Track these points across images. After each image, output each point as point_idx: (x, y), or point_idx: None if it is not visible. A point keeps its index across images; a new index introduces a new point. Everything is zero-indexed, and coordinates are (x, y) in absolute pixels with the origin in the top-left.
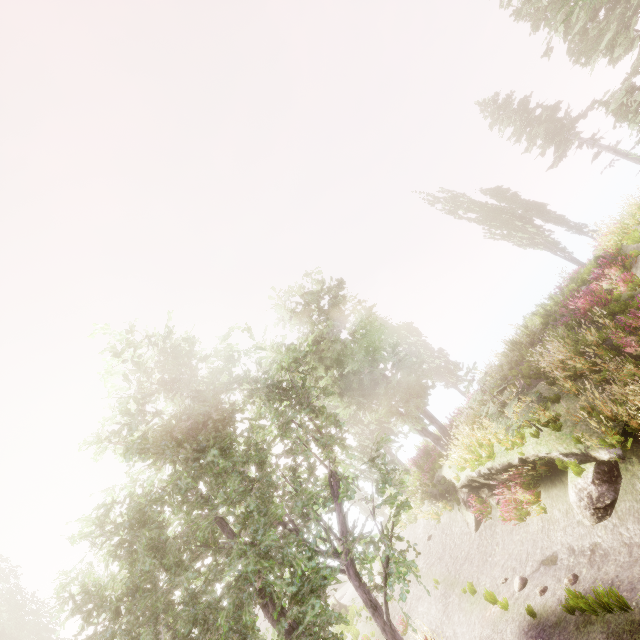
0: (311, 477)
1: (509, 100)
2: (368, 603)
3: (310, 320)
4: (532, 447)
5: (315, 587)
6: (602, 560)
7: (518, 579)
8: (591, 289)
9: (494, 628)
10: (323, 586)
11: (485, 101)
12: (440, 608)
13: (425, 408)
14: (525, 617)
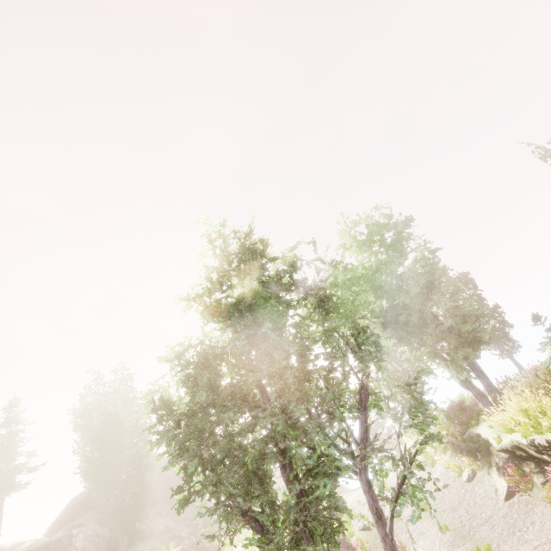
0: (343, 382)
1: None
2: (373, 510)
3: (370, 250)
4: None
5: (328, 472)
6: None
7: None
8: None
9: None
10: (335, 475)
11: None
12: None
13: (474, 361)
14: None
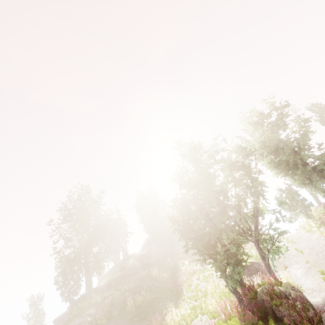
0: (244, 207)
1: None
2: (260, 255)
3: (261, 128)
4: None
5: (237, 243)
6: None
7: None
8: None
9: (319, 289)
10: (241, 243)
11: None
12: (304, 271)
13: None
14: None
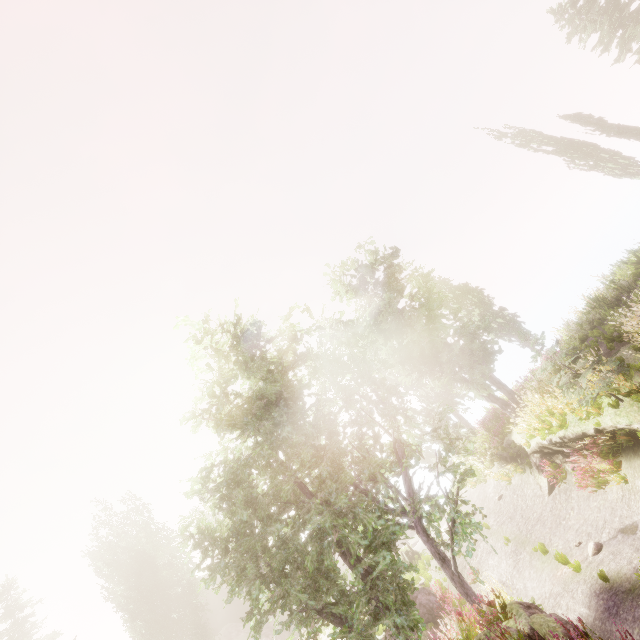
0: (376, 445)
1: None
2: (436, 556)
3: (366, 293)
4: (610, 418)
5: (386, 540)
6: None
7: (592, 545)
8: None
9: (565, 587)
10: (393, 540)
11: (561, 6)
12: (510, 563)
13: (491, 374)
14: (597, 581)
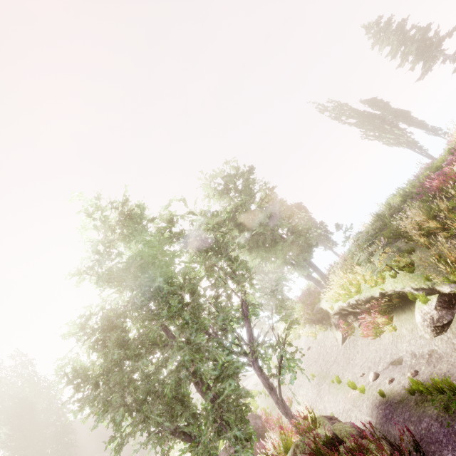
0: (228, 303)
1: (389, 23)
2: (267, 386)
3: (228, 196)
4: (390, 284)
5: (231, 373)
6: (437, 361)
7: (373, 373)
8: (444, 172)
9: (354, 404)
10: (236, 373)
11: (370, 24)
12: (315, 392)
13: (310, 260)
14: (377, 397)
